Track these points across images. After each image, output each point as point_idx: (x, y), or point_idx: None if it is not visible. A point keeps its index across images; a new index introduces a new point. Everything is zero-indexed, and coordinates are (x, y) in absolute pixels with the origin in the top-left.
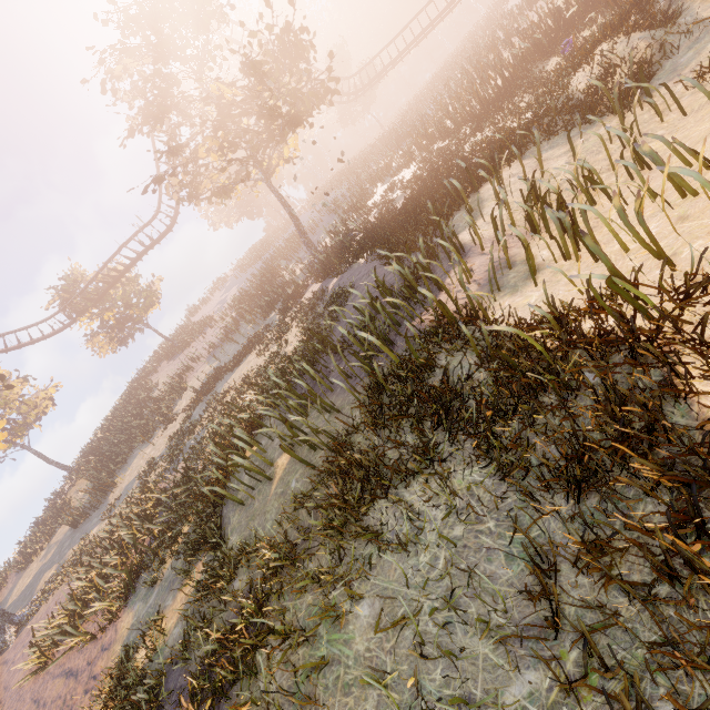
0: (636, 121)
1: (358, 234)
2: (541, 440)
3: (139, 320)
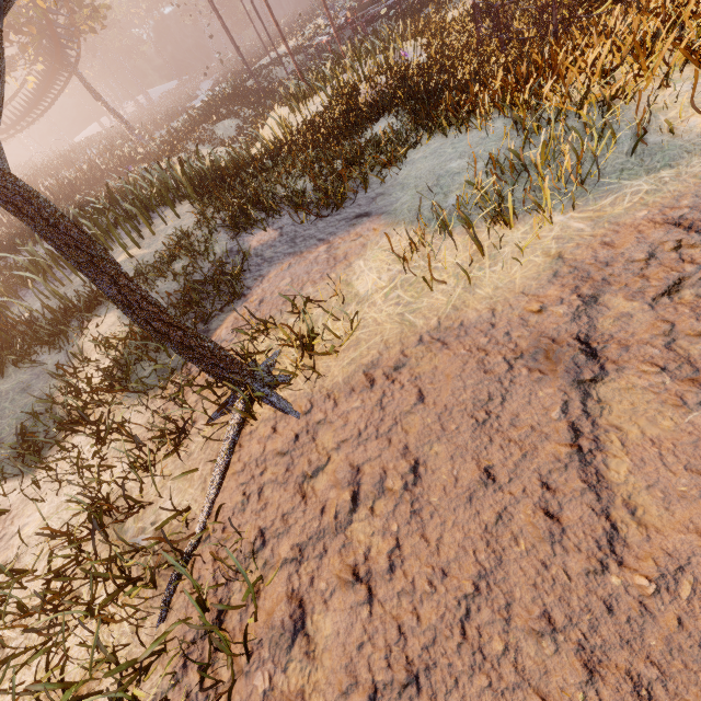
0: None
1: None
2: None
3: None
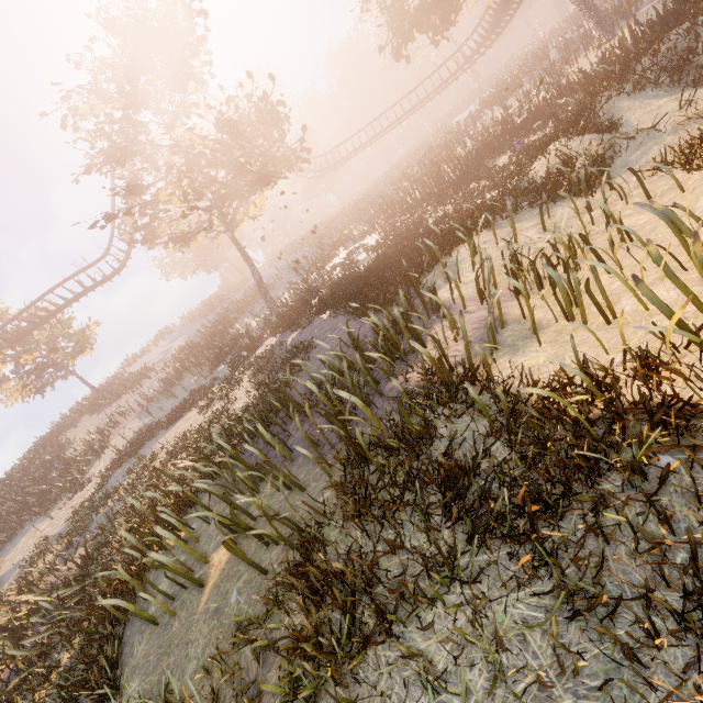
0: (604, 200)
1: (321, 291)
2: (613, 552)
3: (63, 366)
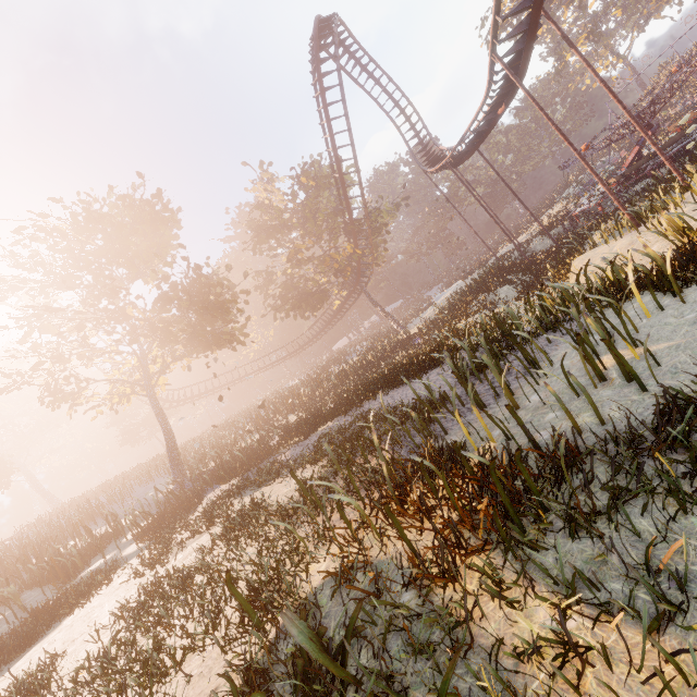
0: None
1: (284, 431)
2: None
3: None
